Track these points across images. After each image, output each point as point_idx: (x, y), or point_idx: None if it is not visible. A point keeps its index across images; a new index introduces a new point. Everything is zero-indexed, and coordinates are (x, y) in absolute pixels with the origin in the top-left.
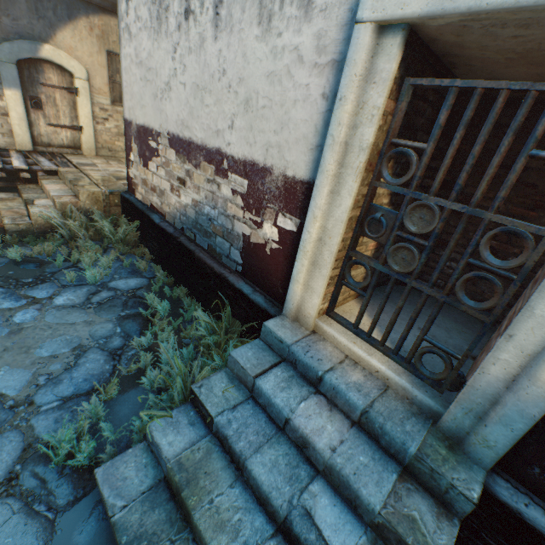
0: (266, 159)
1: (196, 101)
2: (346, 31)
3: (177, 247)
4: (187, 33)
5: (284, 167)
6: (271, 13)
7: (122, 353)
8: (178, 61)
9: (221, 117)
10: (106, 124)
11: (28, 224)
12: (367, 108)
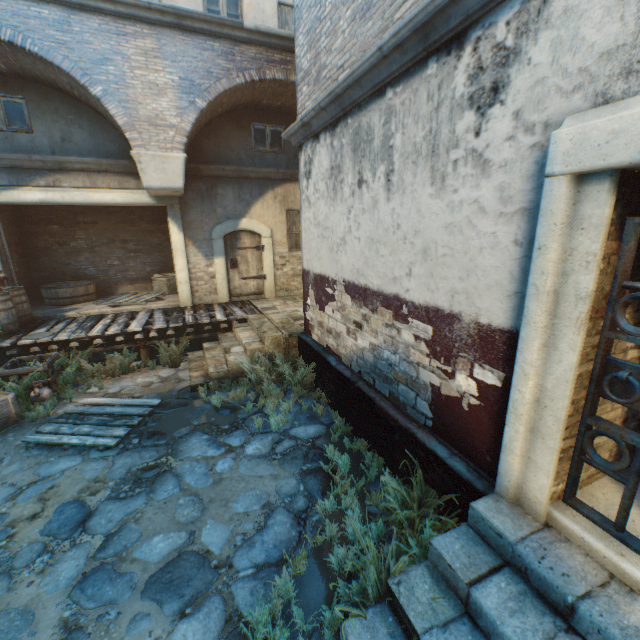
0: (451, 305)
1: (370, 252)
2: (533, 181)
3: (355, 392)
4: (360, 198)
5: (475, 313)
6: (443, 174)
7: (306, 517)
8: (352, 220)
9: (397, 265)
10: (283, 269)
11: (226, 371)
12: (577, 254)
